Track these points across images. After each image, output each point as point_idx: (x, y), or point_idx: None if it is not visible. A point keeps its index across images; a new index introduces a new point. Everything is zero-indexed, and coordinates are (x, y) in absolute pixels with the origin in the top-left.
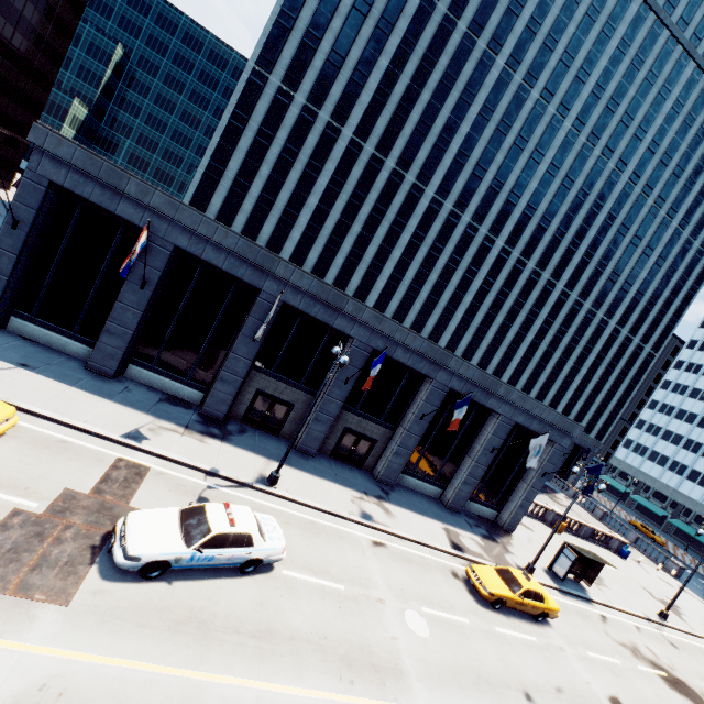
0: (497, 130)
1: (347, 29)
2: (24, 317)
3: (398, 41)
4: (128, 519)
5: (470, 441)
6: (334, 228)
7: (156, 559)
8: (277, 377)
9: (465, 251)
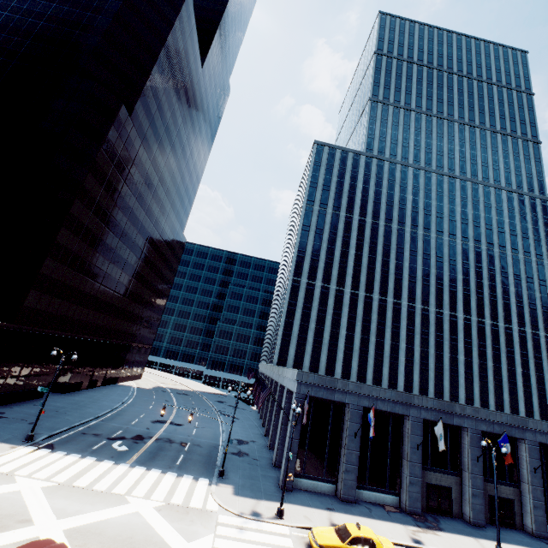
0: (424, 258)
1: (329, 246)
2: (299, 475)
3: (355, 240)
4: None
5: None
6: (360, 343)
7: None
8: (433, 470)
9: (442, 328)
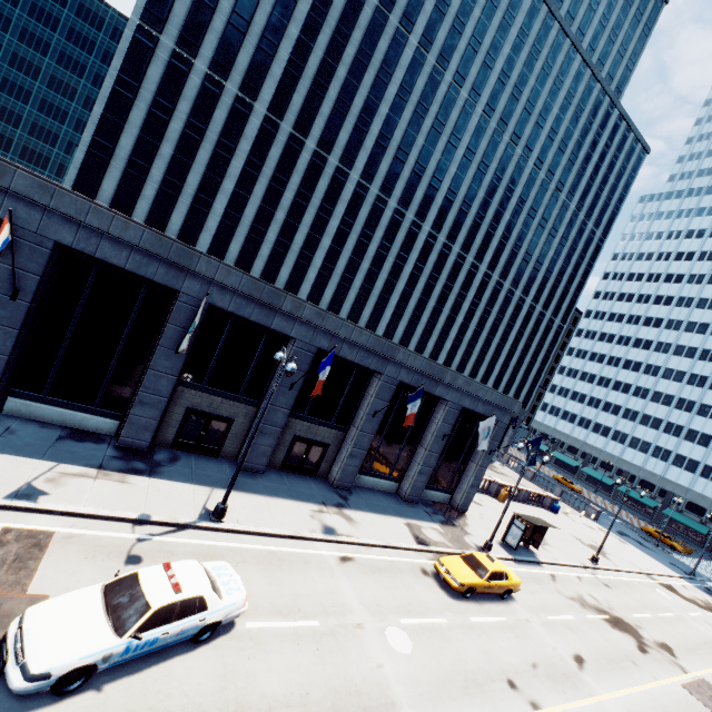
0: (416, 112)
1: None
2: None
3: (308, 8)
4: (25, 621)
5: (421, 431)
6: (256, 216)
7: (75, 667)
8: (210, 391)
9: (395, 237)
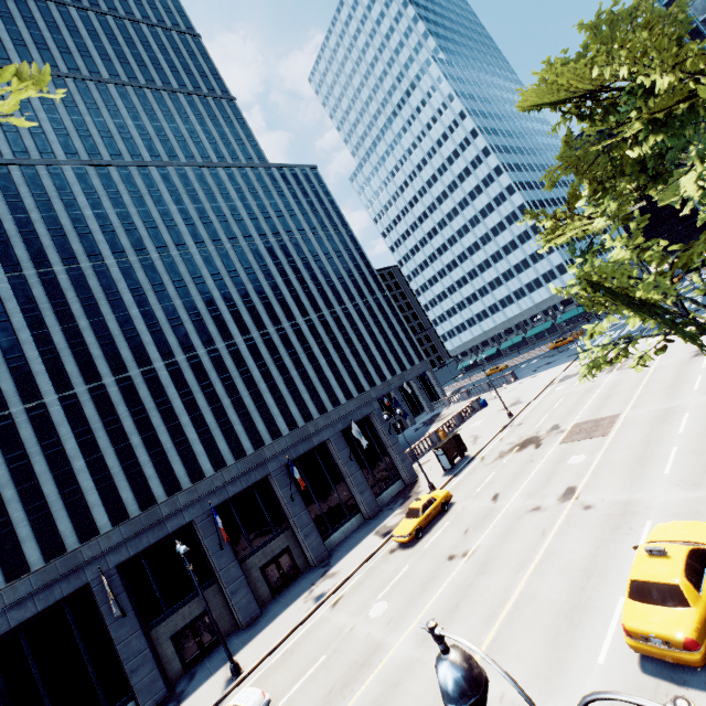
0: (157, 292)
1: None
2: None
3: (21, 315)
4: None
5: (337, 470)
6: (119, 459)
7: None
8: (175, 610)
9: (225, 367)
